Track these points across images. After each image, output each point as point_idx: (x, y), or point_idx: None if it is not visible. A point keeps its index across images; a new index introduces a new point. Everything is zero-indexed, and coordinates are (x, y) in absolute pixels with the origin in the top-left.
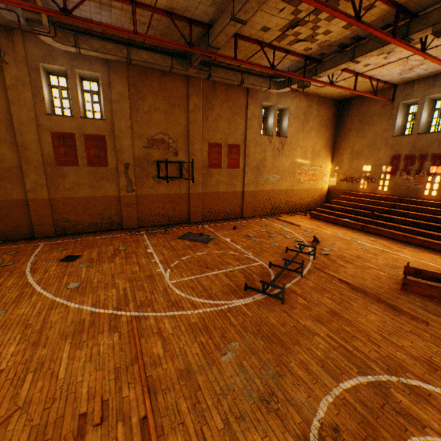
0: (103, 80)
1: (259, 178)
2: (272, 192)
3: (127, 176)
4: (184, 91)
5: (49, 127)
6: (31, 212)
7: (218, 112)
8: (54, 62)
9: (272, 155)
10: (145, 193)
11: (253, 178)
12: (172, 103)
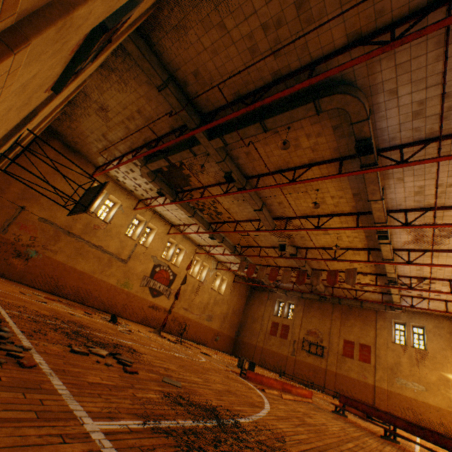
0: (294, 304)
1: (393, 379)
2: (414, 401)
3: (293, 346)
4: (330, 309)
5: (272, 319)
6: (255, 350)
7: (352, 322)
8: (281, 298)
9: (408, 362)
10: (300, 358)
11: (386, 377)
12: (323, 314)
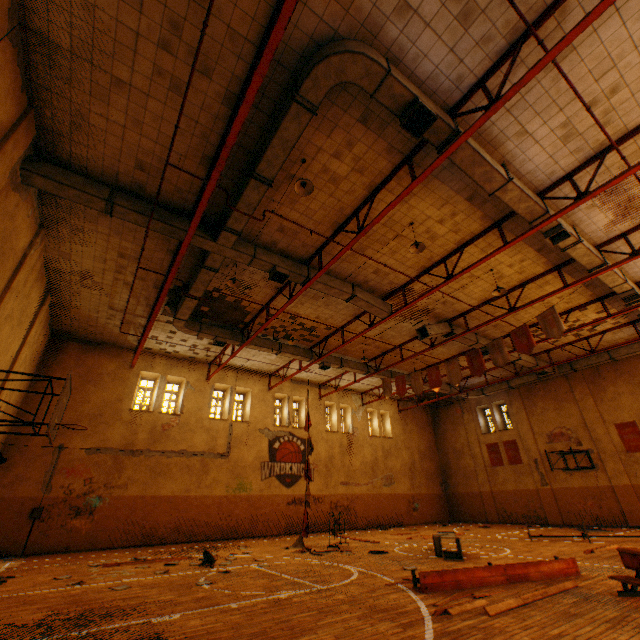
0: (505, 403)
1: None
2: None
3: (538, 470)
4: (566, 386)
5: (484, 441)
6: (483, 501)
7: (612, 390)
8: (481, 403)
9: None
10: (558, 486)
11: None
12: (558, 399)
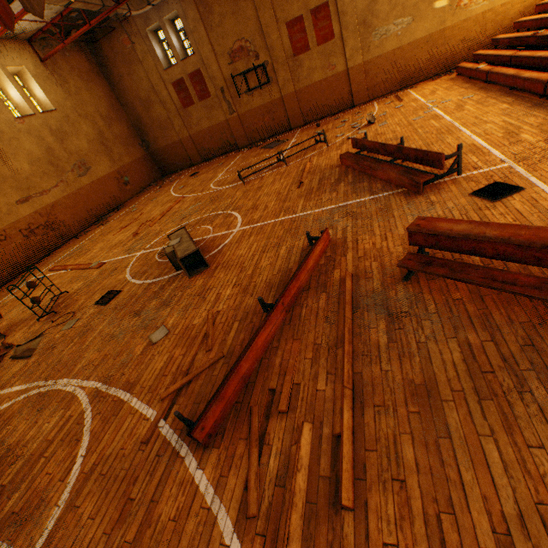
0: (180, 16)
1: (370, 38)
2: (398, 52)
3: (226, 100)
4: None
5: (169, 80)
6: (185, 148)
7: None
8: (151, 22)
9: None
10: (244, 111)
11: (360, 43)
12: None
